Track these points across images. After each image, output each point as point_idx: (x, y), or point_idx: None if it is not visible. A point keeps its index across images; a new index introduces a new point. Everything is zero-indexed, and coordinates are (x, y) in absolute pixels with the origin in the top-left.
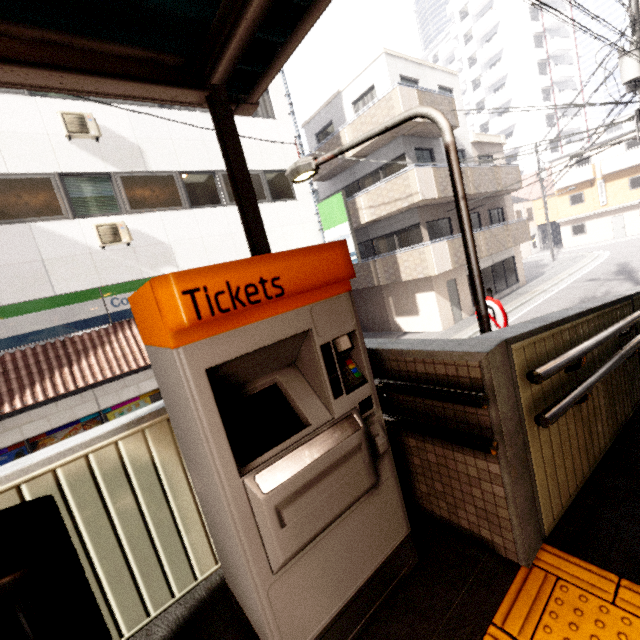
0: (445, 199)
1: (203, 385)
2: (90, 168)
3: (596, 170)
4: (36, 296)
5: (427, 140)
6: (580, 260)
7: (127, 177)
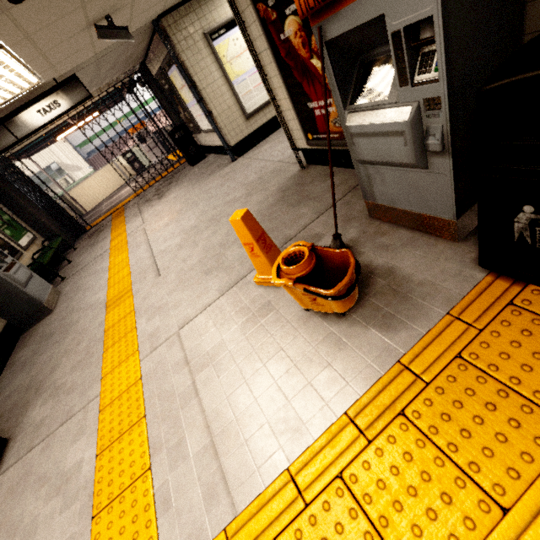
0: None
1: (135, 138)
2: None
3: None
4: (104, 126)
5: None
6: None
7: None
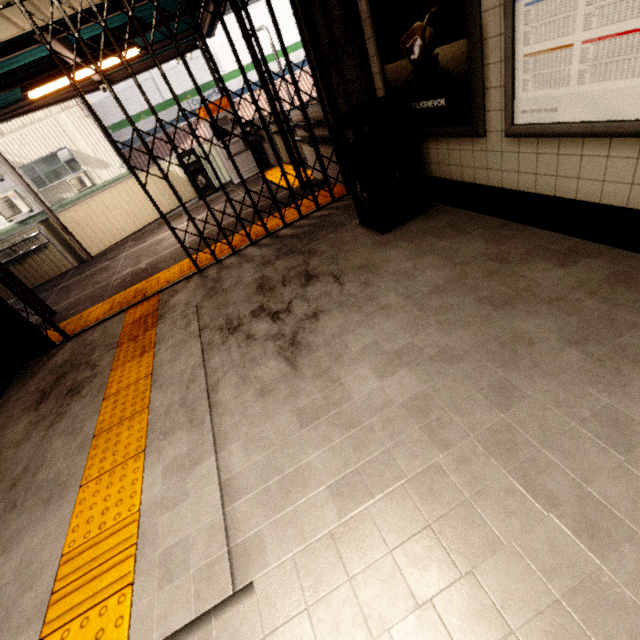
0: None
1: (209, 127)
2: None
3: None
4: (156, 103)
5: None
6: None
7: None
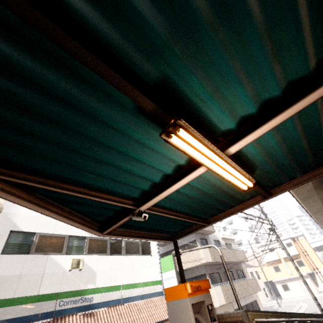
0: (215, 262)
1: (191, 307)
2: (80, 234)
3: (279, 254)
4: (30, 294)
5: (204, 235)
6: (293, 307)
7: (91, 239)
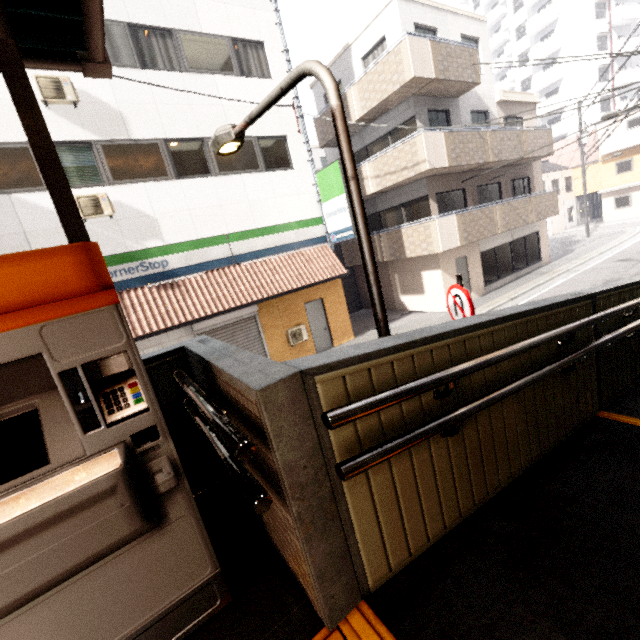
0: (458, 168)
1: None
2: (69, 136)
3: None
4: None
5: (443, 100)
6: (617, 237)
7: (109, 145)
